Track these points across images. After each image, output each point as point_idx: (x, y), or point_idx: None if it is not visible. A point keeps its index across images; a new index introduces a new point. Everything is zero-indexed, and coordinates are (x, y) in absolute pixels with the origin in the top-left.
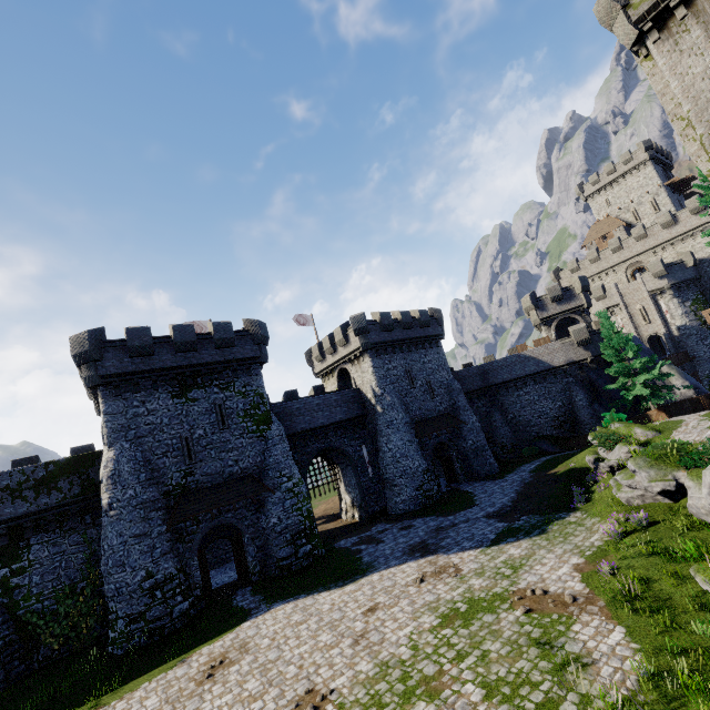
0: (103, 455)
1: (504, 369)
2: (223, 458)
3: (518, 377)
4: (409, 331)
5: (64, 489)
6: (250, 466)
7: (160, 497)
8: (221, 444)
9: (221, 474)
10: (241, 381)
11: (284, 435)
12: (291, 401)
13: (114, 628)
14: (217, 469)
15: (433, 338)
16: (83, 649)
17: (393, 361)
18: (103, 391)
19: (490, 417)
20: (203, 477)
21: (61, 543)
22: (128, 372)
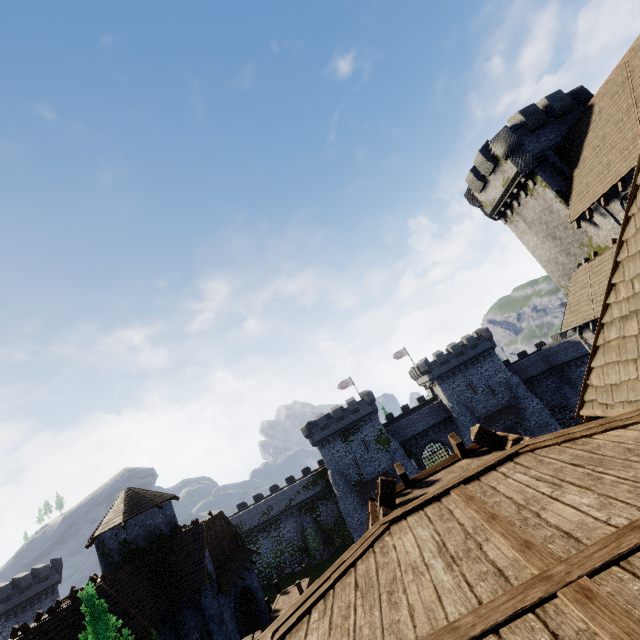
0: (328, 472)
1: (560, 353)
2: (372, 465)
3: (574, 358)
4: (462, 356)
5: (321, 484)
6: (386, 466)
7: (353, 487)
8: (369, 459)
9: (374, 472)
10: (369, 425)
11: (399, 446)
12: (405, 413)
13: (354, 538)
14: (372, 471)
15: (484, 353)
16: (348, 543)
17: (455, 381)
18: (318, 447)
19: (561, 390)
20: (367, 475)
21: (327, 504)
22: (323, 437)
